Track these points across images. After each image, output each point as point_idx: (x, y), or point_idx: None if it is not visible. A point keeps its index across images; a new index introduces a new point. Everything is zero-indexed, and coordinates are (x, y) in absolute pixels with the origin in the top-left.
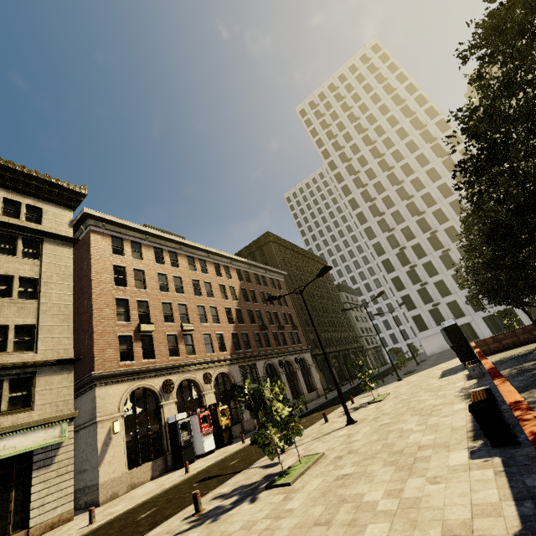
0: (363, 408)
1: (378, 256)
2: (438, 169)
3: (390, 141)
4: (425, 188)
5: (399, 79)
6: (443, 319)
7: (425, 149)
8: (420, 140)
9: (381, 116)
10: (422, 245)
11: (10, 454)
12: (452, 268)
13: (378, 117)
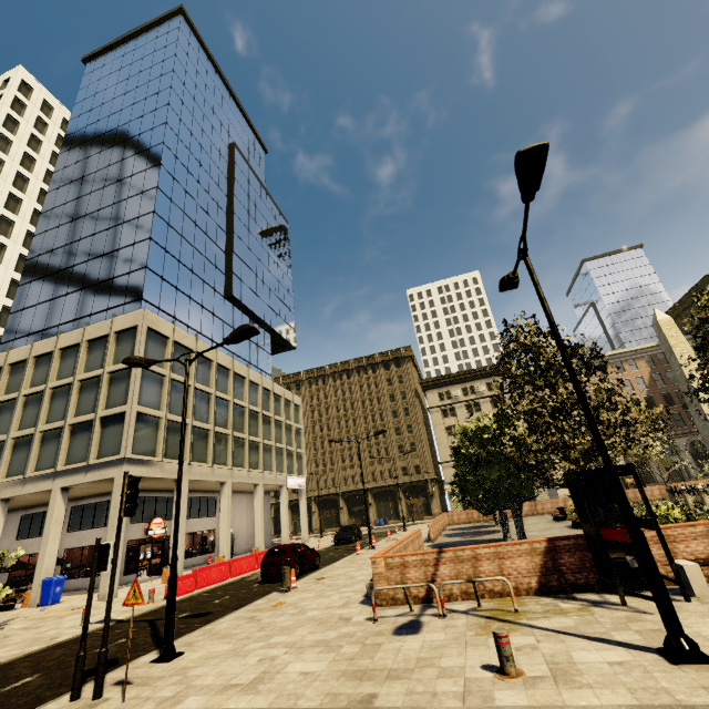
0: None
1: None
2: None
3: None
4: None
5: None
6: None
7: None
8: None
9: None
10: None
11: None
12: None
13: None
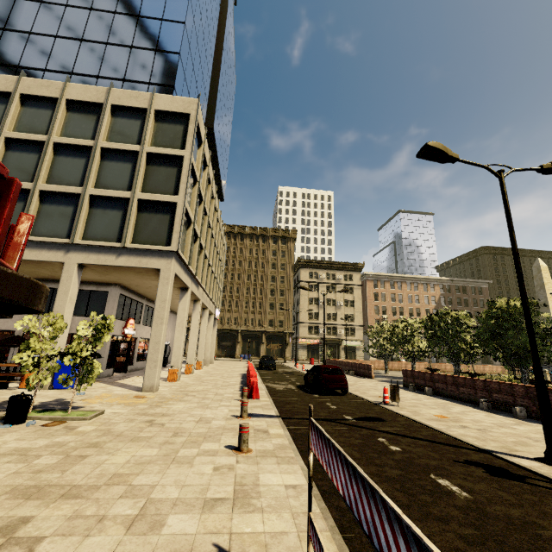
0: None
1: None
2: None
3: None
4: None
5: None
6: None
7: None
8: None
9: None
10: None
11: (352, 345)
12: None
13: None
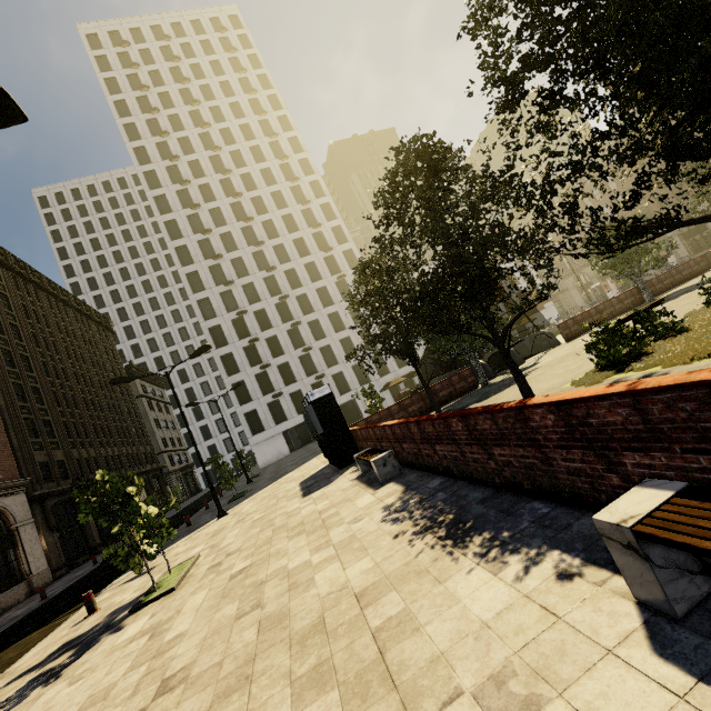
0: (107, 637)
1: (206, 320)
2: (297, 218)
3: (241, 158)
4: (280, 238)
5: (262, 83)
6: (284, 415)
7: (284, 187)
8: (279, 172)
9: (232, 117)
10: (268, 313)
11: None
12: (301, 347)
13: (228, 116)
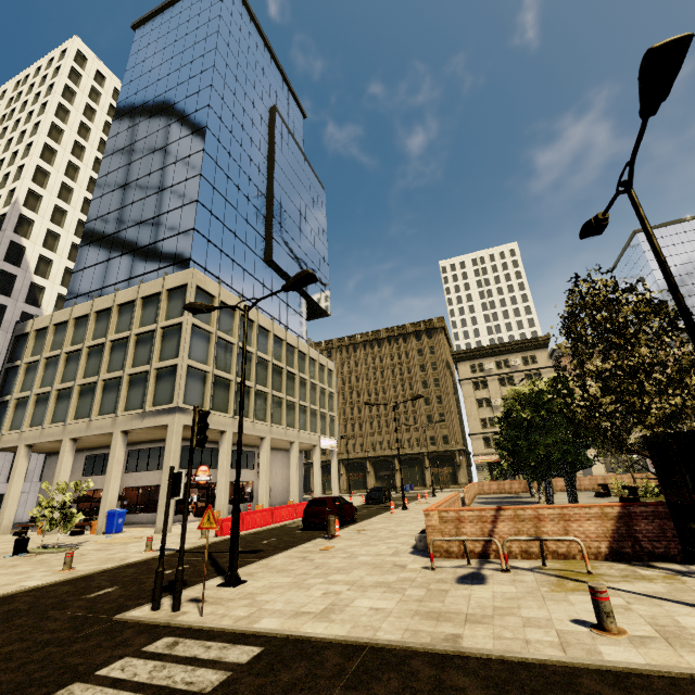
0: None
1: None
2: None
3: None
4: None
5: None
6: None
7: None
8: None
9: None
10: None
11: None
12: None
13: None
